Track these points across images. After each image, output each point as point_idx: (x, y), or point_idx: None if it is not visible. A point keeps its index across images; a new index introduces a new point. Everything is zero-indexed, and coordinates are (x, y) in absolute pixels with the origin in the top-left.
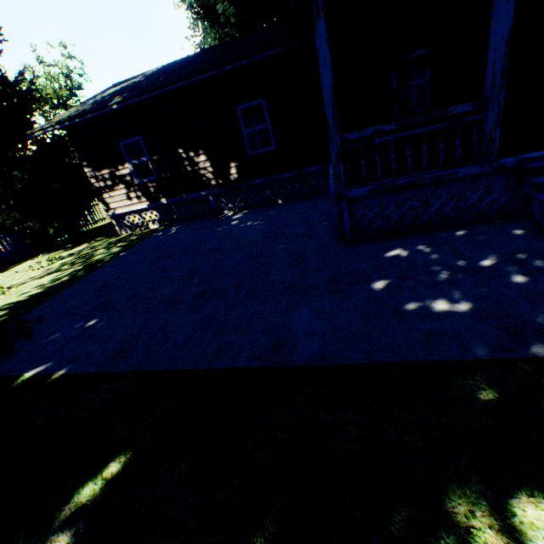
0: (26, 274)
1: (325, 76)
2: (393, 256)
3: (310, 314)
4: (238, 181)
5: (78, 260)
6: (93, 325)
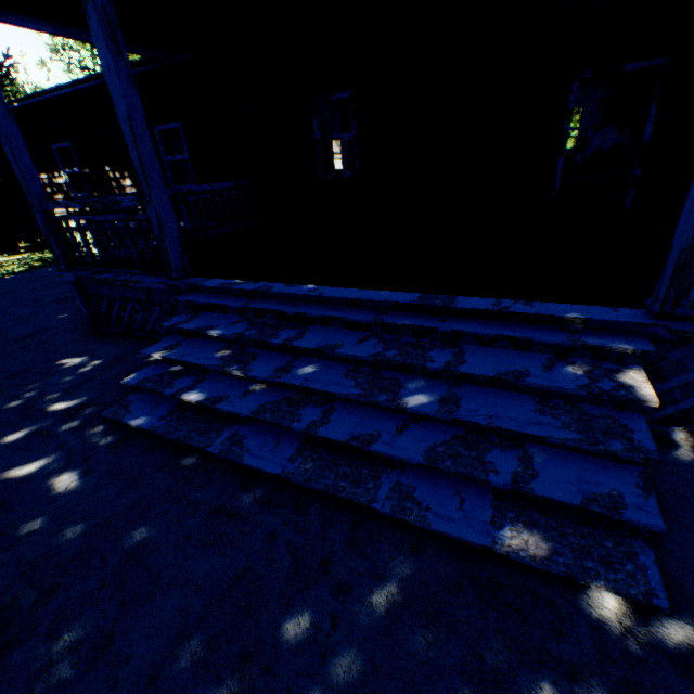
0: None
1: None
2: (59, 364)
3: None
4: None
5: None
6: None
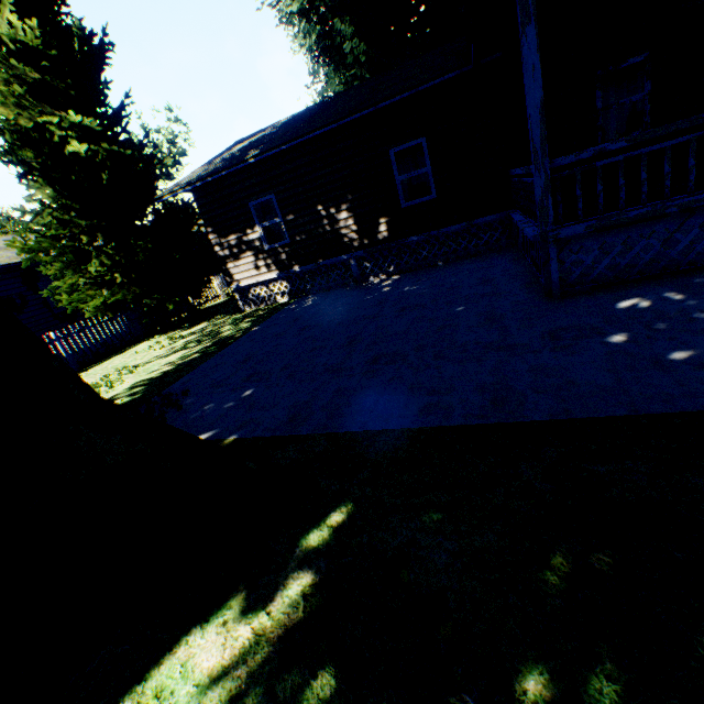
0: (148, 354)
1: (534, 90)
2: (628, 307)
3: (531, 371)
4: (388, 240)
5: (203, 338)
6: (250, 394)
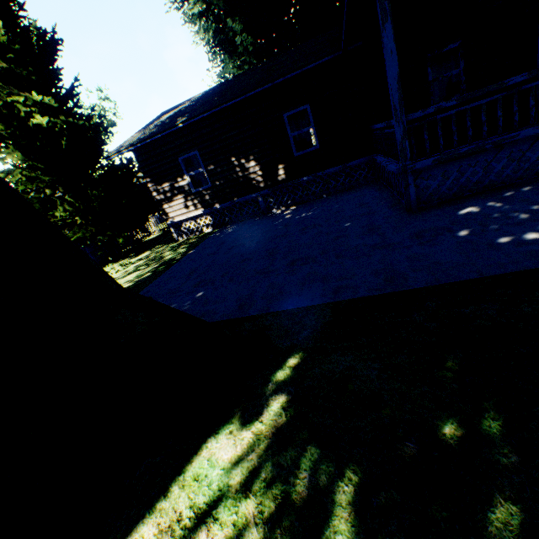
0: None
1: (392, 67)
2: (465, 213)
3: (407, 258)
4: (285, 181)
5: (150, 262)
6: (202, 295)
